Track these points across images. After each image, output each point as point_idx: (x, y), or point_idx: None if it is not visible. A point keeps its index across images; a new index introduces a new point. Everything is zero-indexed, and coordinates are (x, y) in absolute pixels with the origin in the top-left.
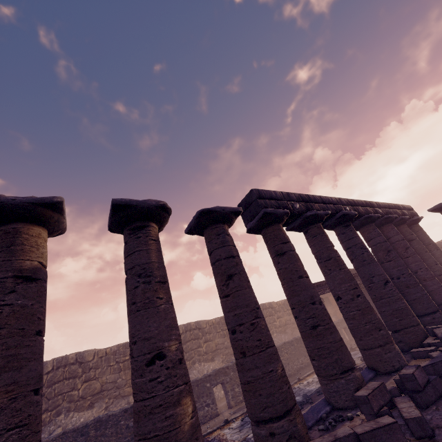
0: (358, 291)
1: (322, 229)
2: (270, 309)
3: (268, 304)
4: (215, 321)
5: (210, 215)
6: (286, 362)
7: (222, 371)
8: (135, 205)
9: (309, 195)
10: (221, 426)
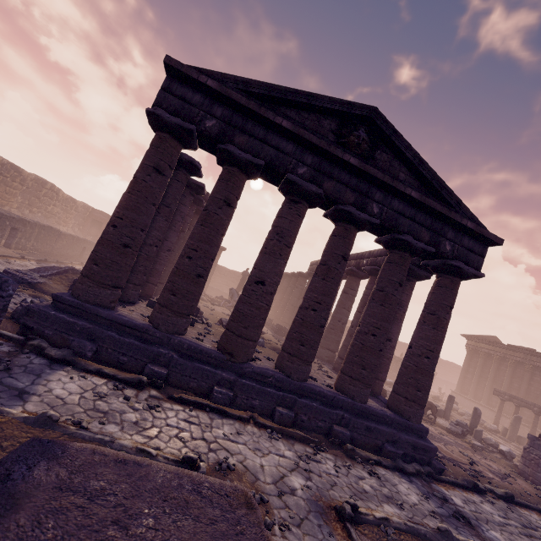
0: None
1: None
2: (55, 193)
3: (57, 189)
4: (2, 160)
5: (200, 202)
6: (62, 246)
7: (24, 221)
8: (204, 191)
9: None
10: (19, 258)
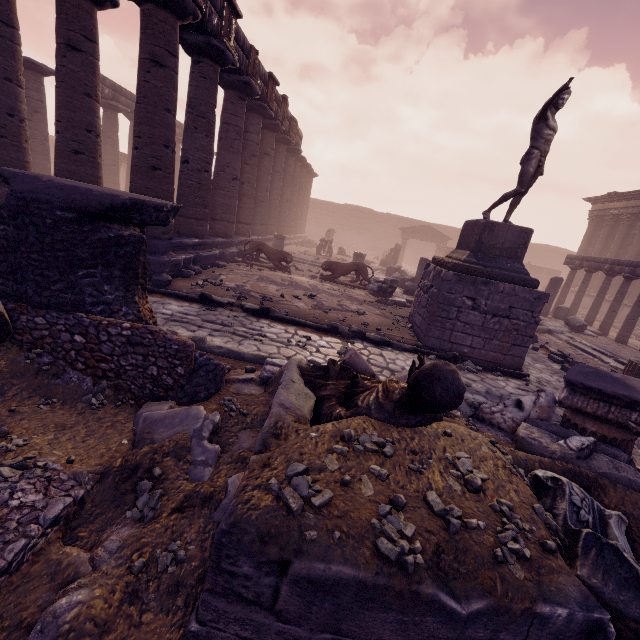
0: (116, 163)
1: (117, 118)
2: None
3: None
4: None
5: (36, 66)
6: None
7: None
8: None
9: (123, 88)
10: None
